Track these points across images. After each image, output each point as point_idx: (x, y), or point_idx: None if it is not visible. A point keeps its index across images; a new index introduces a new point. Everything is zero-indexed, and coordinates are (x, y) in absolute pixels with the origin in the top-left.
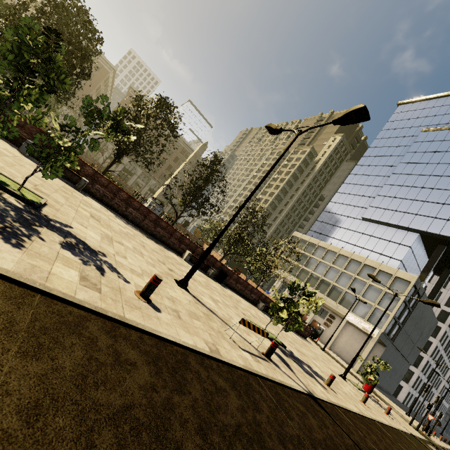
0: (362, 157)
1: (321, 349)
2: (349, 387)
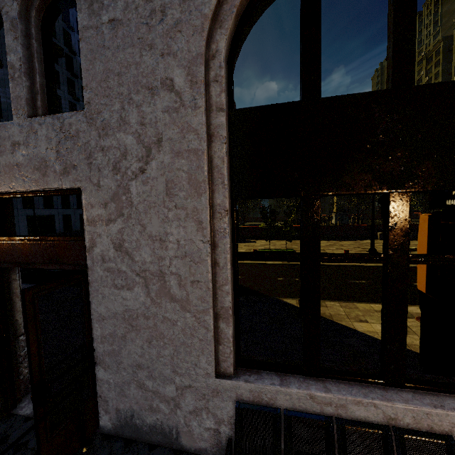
0: None
1: None
2: None
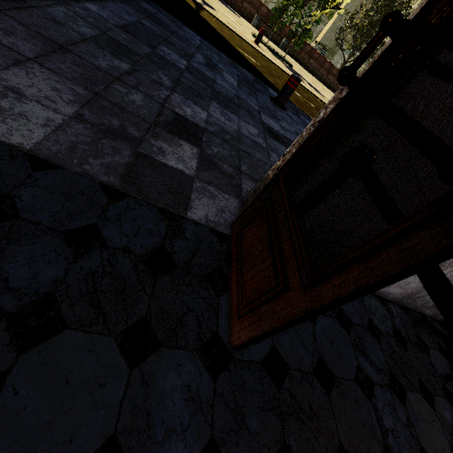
0: None
1: None
2: None
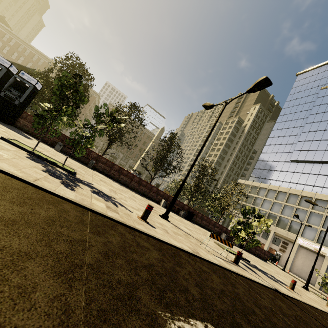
0: (278, 117)
1: (282, 269)
2: (313, 295)
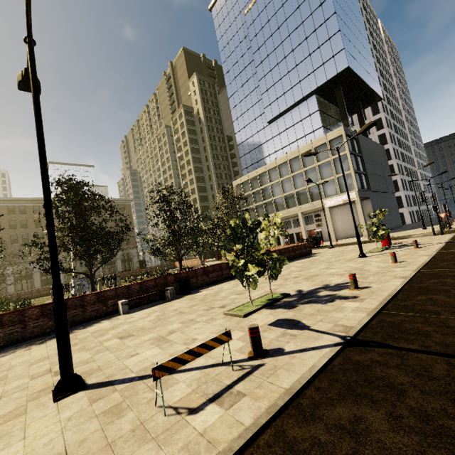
0: (225, 77)
1: (330, 248)
2: (374, 259)
